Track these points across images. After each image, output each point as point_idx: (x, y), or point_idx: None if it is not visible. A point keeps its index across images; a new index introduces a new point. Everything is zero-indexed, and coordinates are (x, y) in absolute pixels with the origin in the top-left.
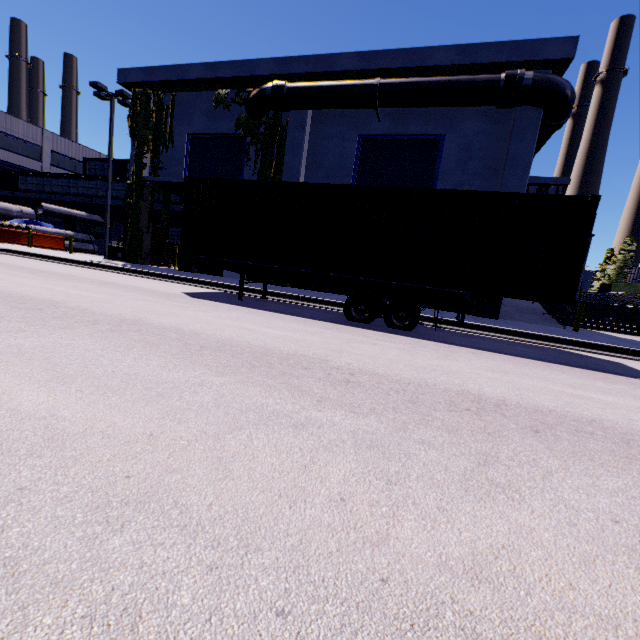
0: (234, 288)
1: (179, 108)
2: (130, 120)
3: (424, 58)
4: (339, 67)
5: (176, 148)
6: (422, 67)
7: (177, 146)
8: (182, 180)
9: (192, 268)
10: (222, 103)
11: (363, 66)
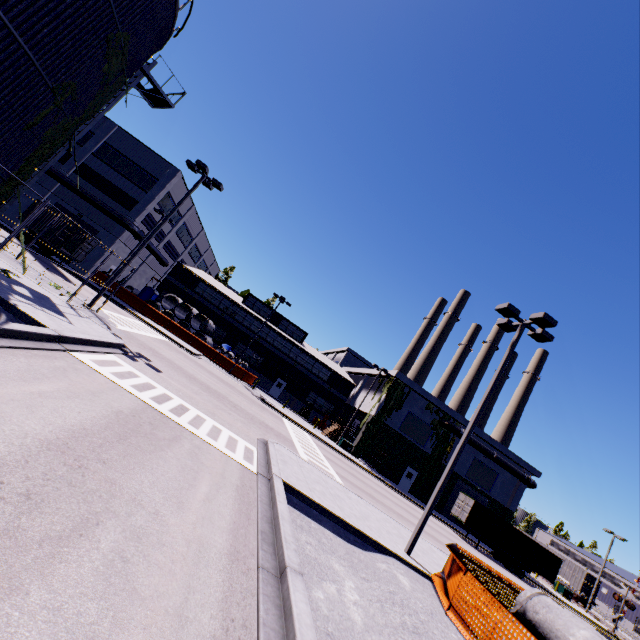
0: (449, 525)
1: (410, 397)
2: (389, 391)
3: (507, 452)
4: (483, 436)
5: (401, 413)
6: (505, 454)
7: (402, 412)
8: (401, 433)
9: (387, 476)
10: (430, 409)
11: (490, 442)
